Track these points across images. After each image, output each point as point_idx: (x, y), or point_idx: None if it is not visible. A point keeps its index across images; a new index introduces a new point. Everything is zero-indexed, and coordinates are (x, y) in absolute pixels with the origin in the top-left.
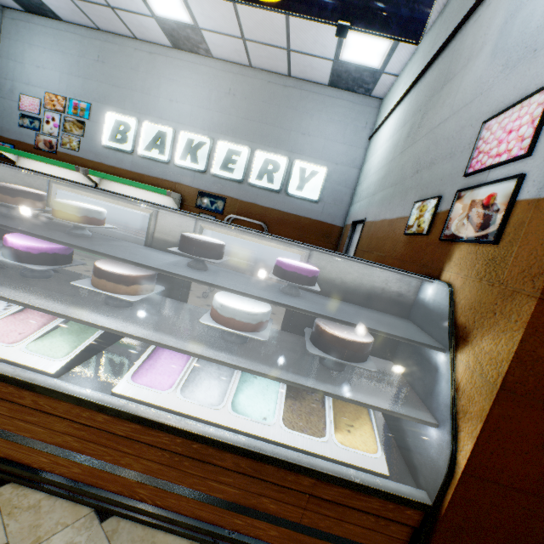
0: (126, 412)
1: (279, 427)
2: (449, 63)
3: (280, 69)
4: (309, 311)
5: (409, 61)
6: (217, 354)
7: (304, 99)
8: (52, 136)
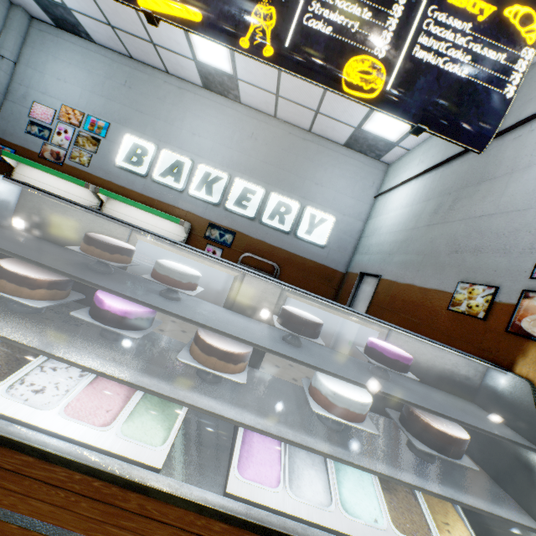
0: (252, 522)
1: (392, 531)
2: (484, 163)
3: (303, 124)
4: (422, 406)
5: (424, 142)
6: (334, 449)
7: (320, 154)
8: (61, 147)
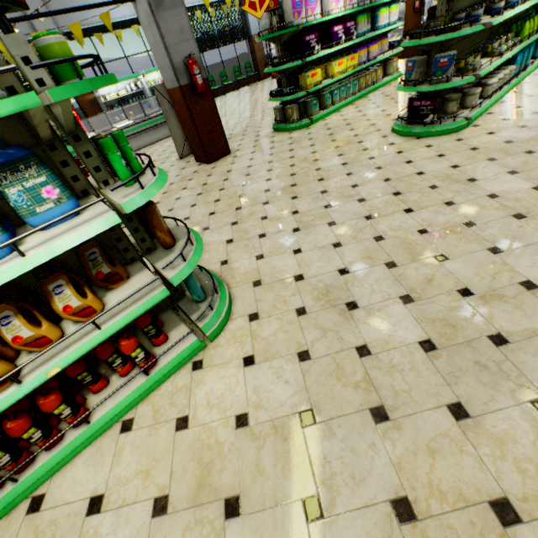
0: None
1: None
2: None
3: None
4: None
5: None
6: None
7: None
8: None
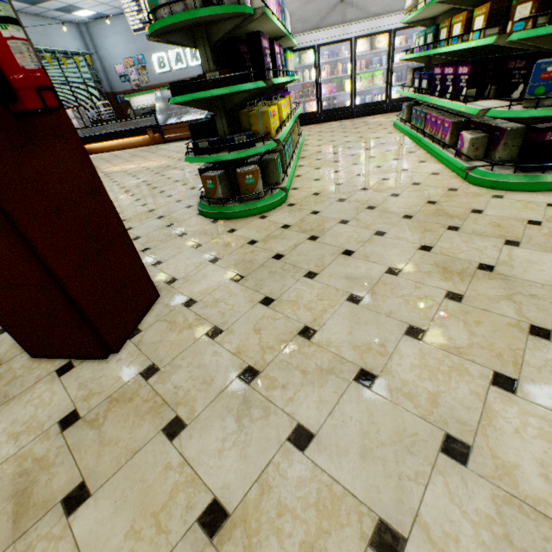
0: None
1: None
2: None
3: None
4: None
5: None
6: None
7: None
8: (136, 81)
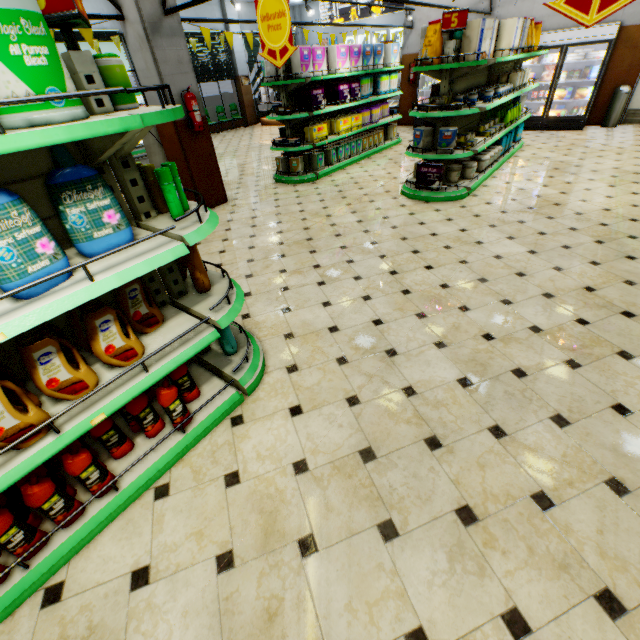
0: None
1: None
2: None
3: None
4: None
5: None
6: None
7: None
8: None
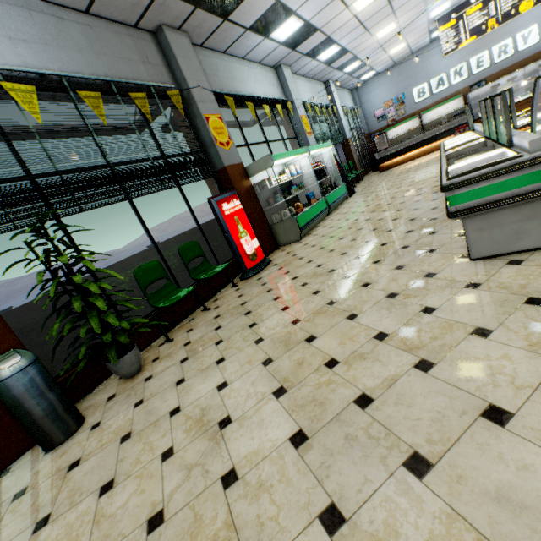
0: None
1: None
2: None
3: None
4: None
5: None
6: None
7: None
8: (392, 117)
